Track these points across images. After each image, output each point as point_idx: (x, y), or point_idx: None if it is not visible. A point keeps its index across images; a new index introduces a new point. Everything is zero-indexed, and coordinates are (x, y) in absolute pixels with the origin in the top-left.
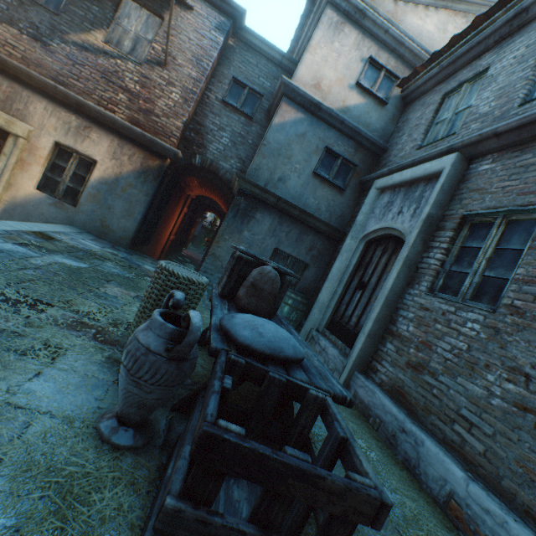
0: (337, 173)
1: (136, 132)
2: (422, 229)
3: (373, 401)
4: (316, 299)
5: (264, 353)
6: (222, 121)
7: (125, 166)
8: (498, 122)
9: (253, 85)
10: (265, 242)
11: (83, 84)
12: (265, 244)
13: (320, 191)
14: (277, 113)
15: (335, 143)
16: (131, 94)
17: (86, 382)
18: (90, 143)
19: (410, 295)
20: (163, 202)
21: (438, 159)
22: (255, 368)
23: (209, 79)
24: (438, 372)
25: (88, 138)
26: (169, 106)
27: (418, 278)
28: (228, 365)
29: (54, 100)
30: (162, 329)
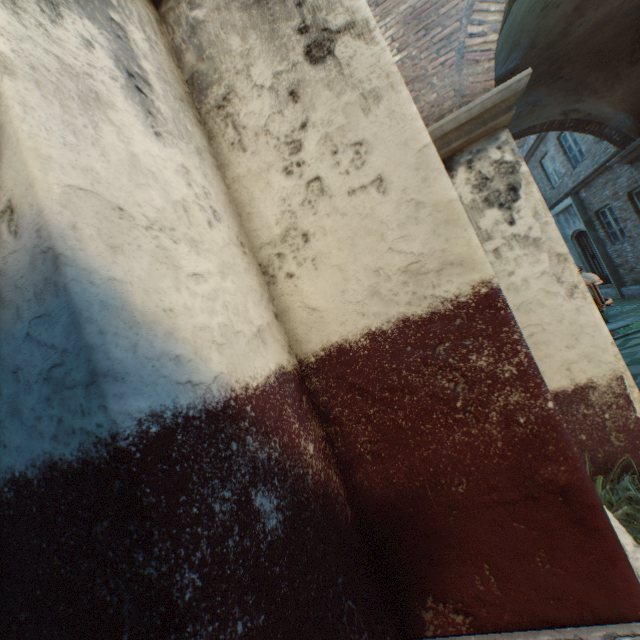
0: None
1: None
2: (586, 227)
3: (631, 292)
4: None
5: None
6: None
7: None
8: (572, 178)
9: None
10: None
11: None
12: None
13: None
14: None
15: None
16: None
17: None
18: None
19: (608, 249)
20: None
21: (565, 200)
22: None
23: None
24: (635, 266)
25: None
26: None
27: (604, 242)
28: None
29: None
30: None
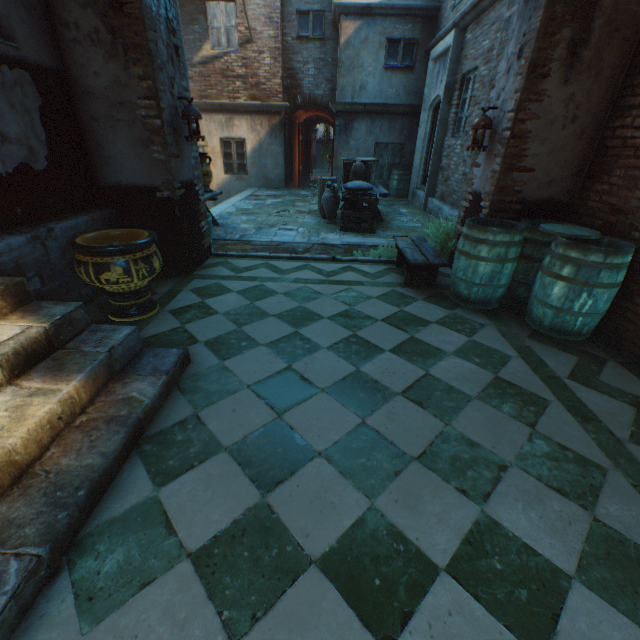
0: (404, 56)
1: (258, 106)
2: (444, 96)
3: (432, 206)
4: (412, 168)
5: (357, 189)
6: (303, 57)
7: (260, 133)
8: None
9: (313, 6)
10: (367, 142)
11: (215, 90)
12: (368, 144)
13: (394, 80)
14: (340, 34)
15: (393, 30)
16: (242, 78)
17: (315, 219)
18: (236, 129)
19: (445, 142)
20: (290, 145)
21: (449, 35)
22: (355, 193)
23: (282, 27)
24: (450, 177)
25: (234, 126)
26: (267, 72)
27: (448, 129)
28: (348, 195)
29: (207, 112)
30: (329, 192)
